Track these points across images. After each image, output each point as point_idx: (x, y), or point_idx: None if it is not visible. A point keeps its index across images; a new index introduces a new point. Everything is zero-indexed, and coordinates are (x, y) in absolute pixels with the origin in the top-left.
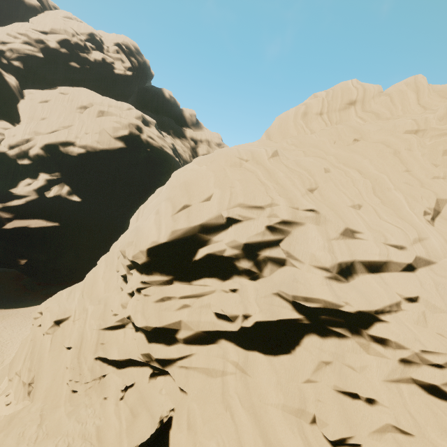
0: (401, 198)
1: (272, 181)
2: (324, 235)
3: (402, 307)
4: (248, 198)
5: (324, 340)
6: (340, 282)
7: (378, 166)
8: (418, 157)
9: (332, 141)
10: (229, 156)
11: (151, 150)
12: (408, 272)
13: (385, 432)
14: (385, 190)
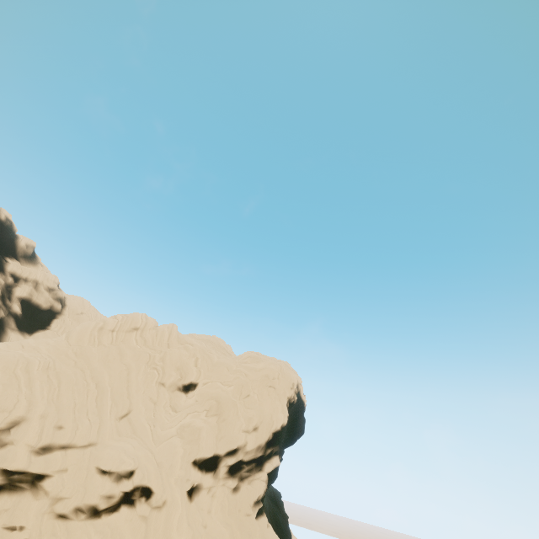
0: (110, 404)
1: (28, 387)
2: (42, 425)
3: (68, 468)
4: (3, 398)
5: (12, 494)
6: (39, 454)
7: (112, 382)
8: (140, 378)
9: (101, 357)
10: (8, 364)
11: None
12: (82, 448)
13: None
14: (104, 398)
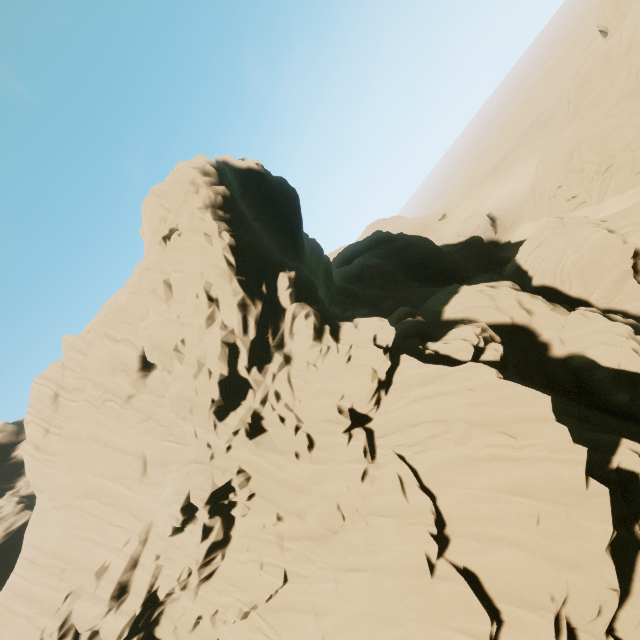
0: (118, 486)
1: (34, 605)
2: (88, 598)
3: (161, 564)
4: None
5: (161, 624)
6: (126, 600)
7: (95, 471)
8: (112, 426)
9: (65, 469)
10: None
11: (1, 553)
12: (146, 544)
13: (215, 621)
14: (107, 492)
